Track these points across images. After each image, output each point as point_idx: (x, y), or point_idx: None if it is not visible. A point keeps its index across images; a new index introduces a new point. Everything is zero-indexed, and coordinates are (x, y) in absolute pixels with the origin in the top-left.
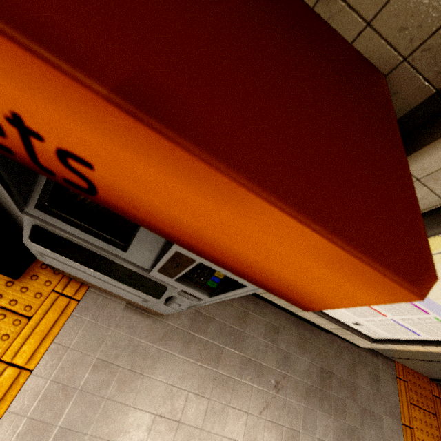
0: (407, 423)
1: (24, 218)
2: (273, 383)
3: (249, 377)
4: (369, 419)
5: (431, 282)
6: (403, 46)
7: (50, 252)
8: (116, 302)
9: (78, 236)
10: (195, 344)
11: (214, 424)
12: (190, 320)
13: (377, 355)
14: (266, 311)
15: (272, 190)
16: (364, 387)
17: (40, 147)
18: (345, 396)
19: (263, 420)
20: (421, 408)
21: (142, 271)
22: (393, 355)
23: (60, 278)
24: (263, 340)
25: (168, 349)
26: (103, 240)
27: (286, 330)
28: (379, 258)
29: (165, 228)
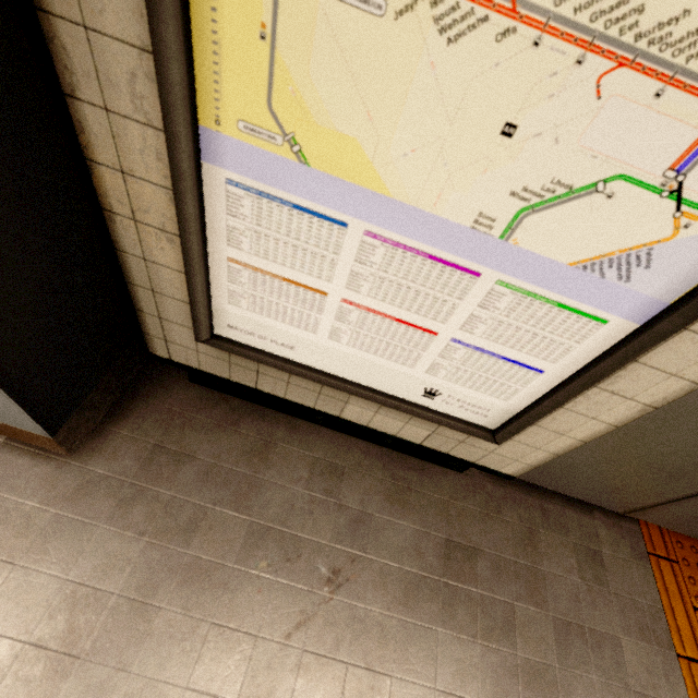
0: (692, 653)
1: None
2: (326, 573)
3: (266, 562)
4: (583, 647)
5: None
6: None
7: None
8: None
9: None
10: (144, 504)
11: (168, 661)
12: (140, 461)
13: (593, 511)
14: (315, 440)
15: None
16: (562, 576)
17: None
18: (513, 596)
19: (295, 652)
20: None
21: None
22: (625, 505)
23: None
24: (305, 490)
25: (81, 515)
26: None
27: (360, 471)
28: None
29: None
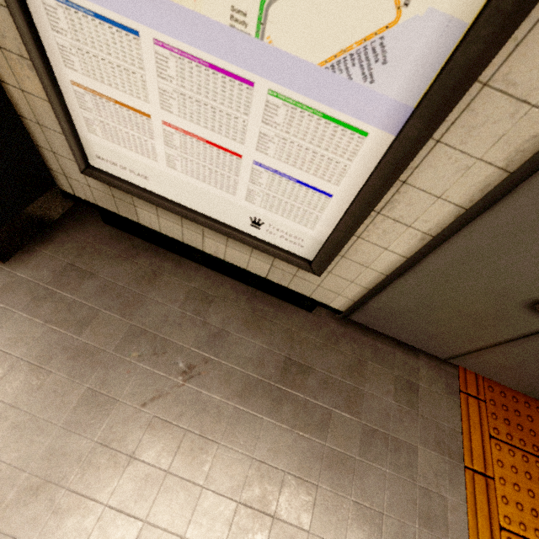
0: (479, 468)
1: None
2: (183, 367)
3: (138, 353)
4: (383, 448)
5: None
6: None
7: None
8: None
9: None
10: (52, 302)
11: (50, 407)
12: (55, 273)
13: (419, 355)
14: (195, 275)
15: None
16: (378, 397)
17: None
18: (332, 405)
19: (147, 416)
20: (518, 448)
21: None
22: (445, 351)
23: None
24: (179, 309)
25: (4, 304)
26: None
27: (227, 301)
28: None
29: None
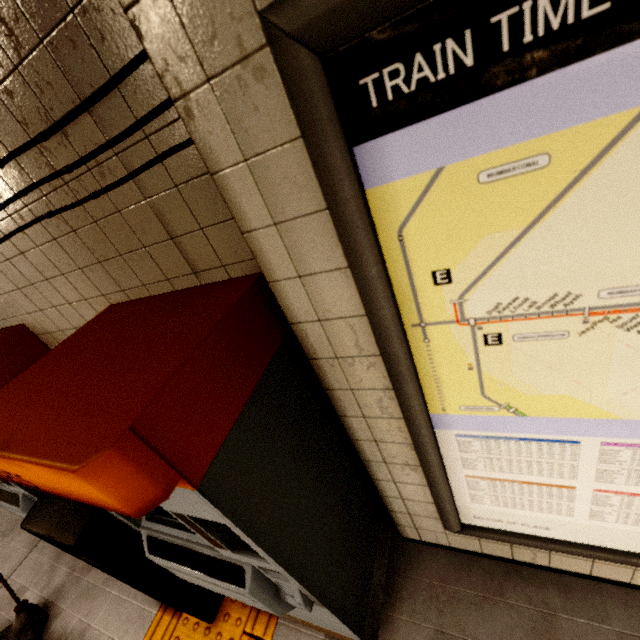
0: None
1: (141, 532)
2: None
3: None
4: None
5: (98, 456)
6: (247, 256)
7: (161, 560)
8: (311, 637)
9: (171, 534)
10: None
11: None
12: None
13: None
14: (602, 604)
15: (27, 453)
16: None
17: (15, 477)
18: None
19: None
20: None
21: (218, 554)
22: None
23: (249, 611)
24: None
25: None
26: (186, 530)
27: None
28: (63, 459)
29: (56, 492)
